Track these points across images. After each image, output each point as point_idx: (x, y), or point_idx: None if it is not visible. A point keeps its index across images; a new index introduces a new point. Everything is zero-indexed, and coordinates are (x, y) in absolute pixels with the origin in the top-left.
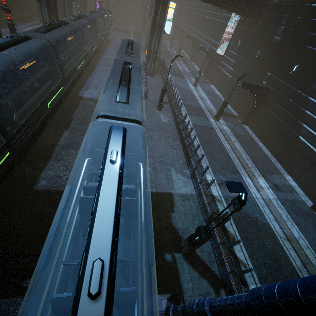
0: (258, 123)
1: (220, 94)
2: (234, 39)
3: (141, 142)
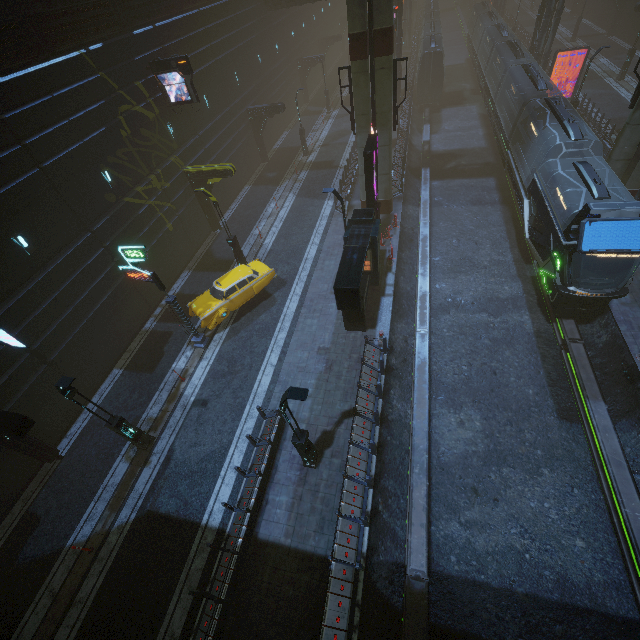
0: (624, 26)
1: (591, 22)
2: None
3: None
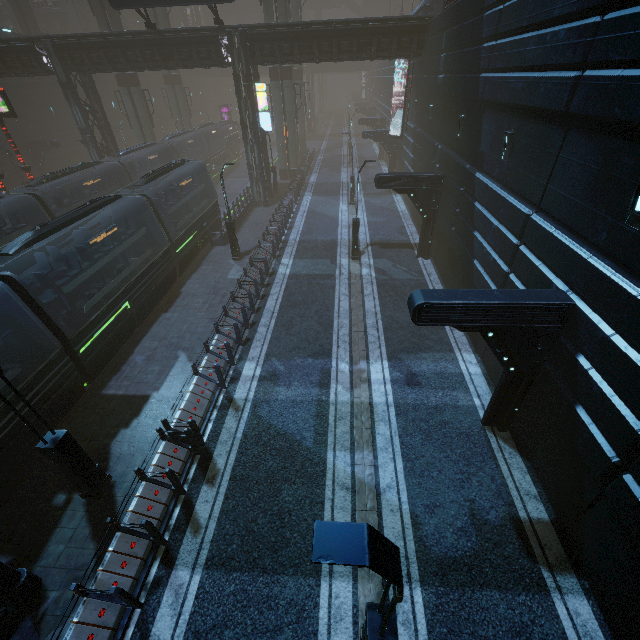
0: (440, 250)
1: (407, 207)
2: (411, 102)
3: (21, 306)
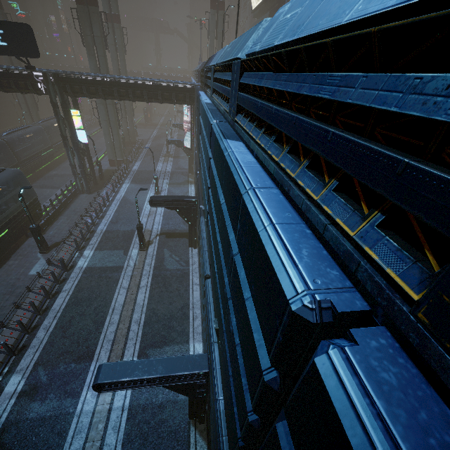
0: None
1: None
2: None
3: None
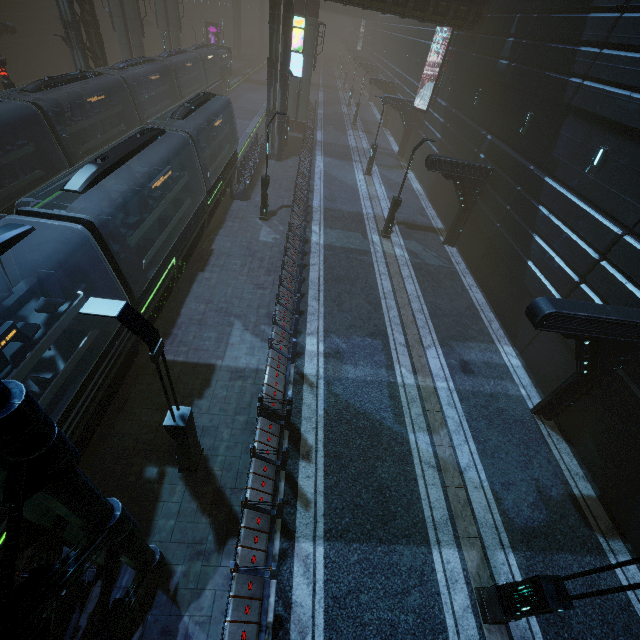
0: (472, 241)
1: (422, 187)
2: (445, 76)
3: (100, 258)
